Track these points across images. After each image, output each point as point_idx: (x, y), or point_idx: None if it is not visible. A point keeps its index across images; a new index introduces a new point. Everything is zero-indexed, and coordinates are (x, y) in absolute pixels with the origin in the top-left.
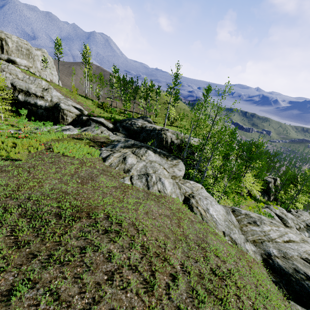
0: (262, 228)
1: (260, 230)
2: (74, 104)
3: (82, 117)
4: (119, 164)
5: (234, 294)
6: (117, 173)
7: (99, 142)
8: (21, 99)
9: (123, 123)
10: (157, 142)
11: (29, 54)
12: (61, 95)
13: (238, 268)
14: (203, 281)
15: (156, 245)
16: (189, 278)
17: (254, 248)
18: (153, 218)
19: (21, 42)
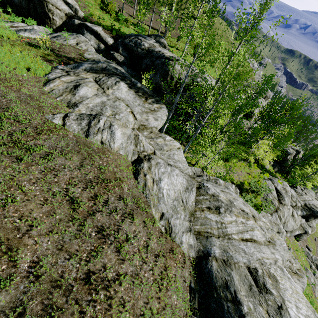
0: (223, 218)
1: (218, 220)
2: None
3: (73, 21)
4: (64, 93)
5: (93, 317)
6: (53, 105)
7: (65, 57)
8: None
9: (126, 39)
10: (160, 75)
11: None
12: None
13: (138, 272)
14: (53, 292)
15: (12, 227)
16: (30, 286)
17: (193, 242)
18: (54, 181)
19: None
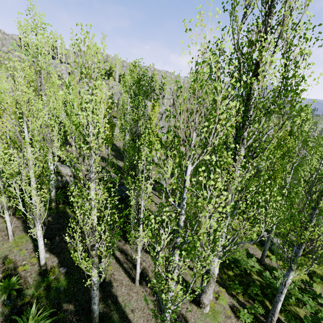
0: None
1: None
2: None
3: None
4: None
5: None
6: None
7: None
8: None
9: None
10: None
11: None
12: None
13: None
14: None
15: None
16: None
17: None
18: None
19: None
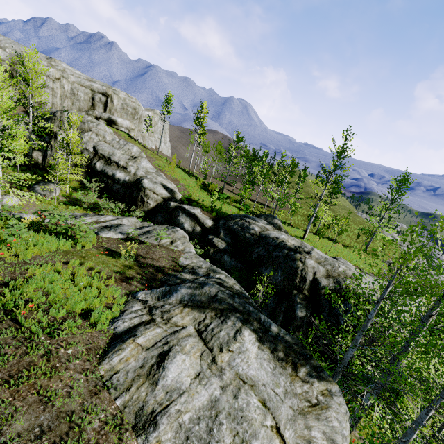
0: None
1: None
2: (165, 181)
3: (169, 203)
4: (135, 380)
5: None
6: (100, 438)
7: (152, 268)
8: (98, 167)
9: (230, 222)
10: (283, 274)
11: (135, 114)
12: (152, 167)
13: None
14: None
15: None
16: None
17: None
18: None
19: (129, 99)
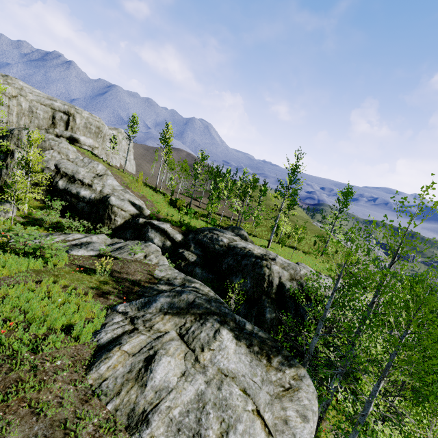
0: None
1: None
2: (133, 198)
3: (138, 220)
4: (125, 385)
5: None
6: None
7: (128, 282)
8: (60, 185)
9: (199, 235)
10: (252, 280)
11: (99, 133)
12: (119, 185)
13: None
14: None
15: None
16: None
17: None
18: None
19: (92, 118)
